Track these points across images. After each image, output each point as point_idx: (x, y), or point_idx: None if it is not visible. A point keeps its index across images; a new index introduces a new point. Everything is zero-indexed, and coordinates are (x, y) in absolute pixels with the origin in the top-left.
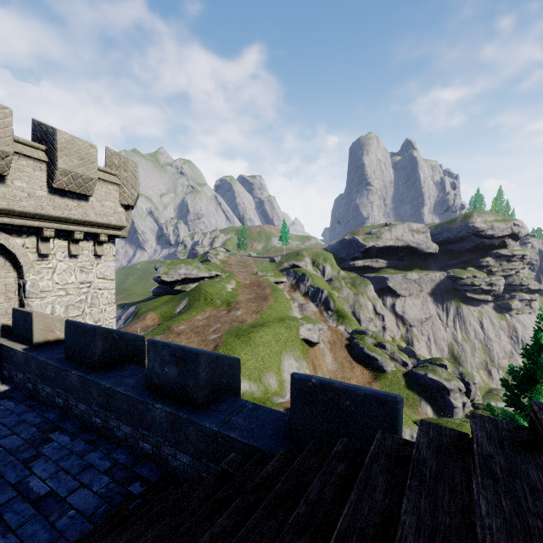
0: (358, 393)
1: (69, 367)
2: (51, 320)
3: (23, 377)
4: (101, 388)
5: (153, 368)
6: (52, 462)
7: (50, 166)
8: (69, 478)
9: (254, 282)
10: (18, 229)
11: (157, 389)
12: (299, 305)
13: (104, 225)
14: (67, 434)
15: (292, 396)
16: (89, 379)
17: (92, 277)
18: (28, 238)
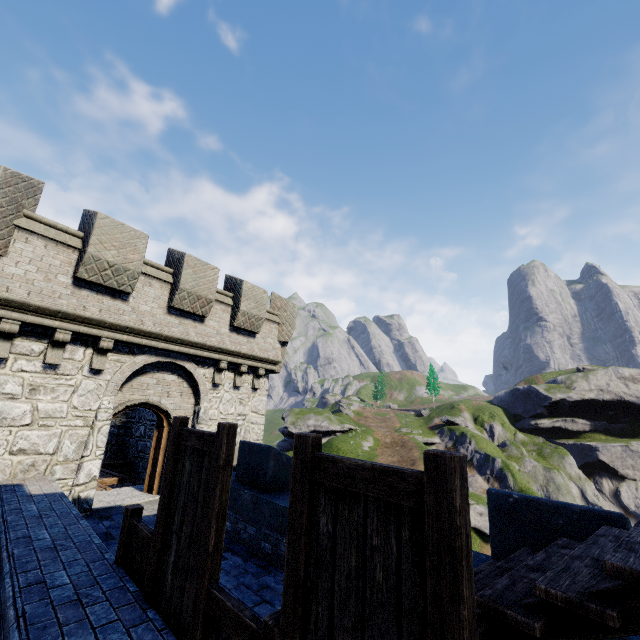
0: (572, 509)
1: (241, 487)
2: None
3: None
4: (274, 507)
5: None
6: (231, 577)
7: (234, 309)
8: (251, 593)
9: (397, 440)
10: (203, 361)
11: None
12: None
13: (264, 359)
14: (238, 557)
15: (490, 515)
16: (262, 498)
17: (247, 409)
18: (208, 369)
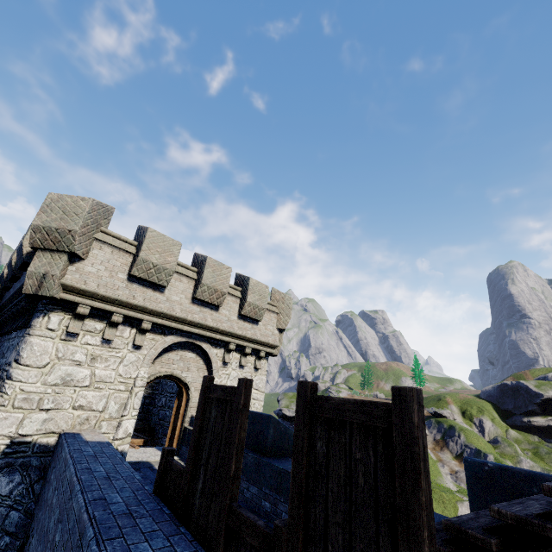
0: (545, 478)
1: (245, 450)
2: None
3: None
4: (274, 469)
5: None
6: None
7: (242, 300)
8: None
9: None
10: (216, 342)
11: None
12: (452, 472)
13: (265, 343)
14: None
15: (468, 482)
16: (263, 460)
17: None
18: (220, 349)
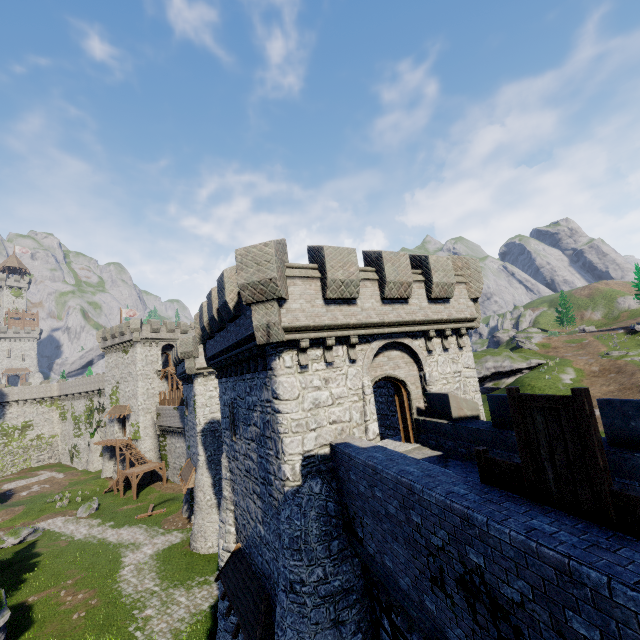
0: None
1: (505, 431)
2: (459, 399)
3: (453, 444)
4: None
5: (613, 424)
6: None
7: (427, 283)
8: None
9: (608, 367)
10: (414, 334)
11: (623, 443)
12: None
13: (462, 320)
14: None
15: None
16: None
17: (459, 366)
18: (420, 340)
